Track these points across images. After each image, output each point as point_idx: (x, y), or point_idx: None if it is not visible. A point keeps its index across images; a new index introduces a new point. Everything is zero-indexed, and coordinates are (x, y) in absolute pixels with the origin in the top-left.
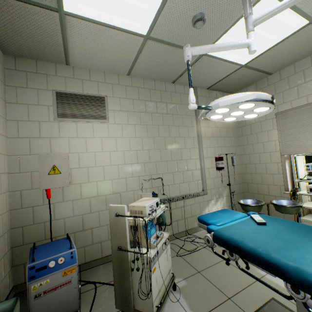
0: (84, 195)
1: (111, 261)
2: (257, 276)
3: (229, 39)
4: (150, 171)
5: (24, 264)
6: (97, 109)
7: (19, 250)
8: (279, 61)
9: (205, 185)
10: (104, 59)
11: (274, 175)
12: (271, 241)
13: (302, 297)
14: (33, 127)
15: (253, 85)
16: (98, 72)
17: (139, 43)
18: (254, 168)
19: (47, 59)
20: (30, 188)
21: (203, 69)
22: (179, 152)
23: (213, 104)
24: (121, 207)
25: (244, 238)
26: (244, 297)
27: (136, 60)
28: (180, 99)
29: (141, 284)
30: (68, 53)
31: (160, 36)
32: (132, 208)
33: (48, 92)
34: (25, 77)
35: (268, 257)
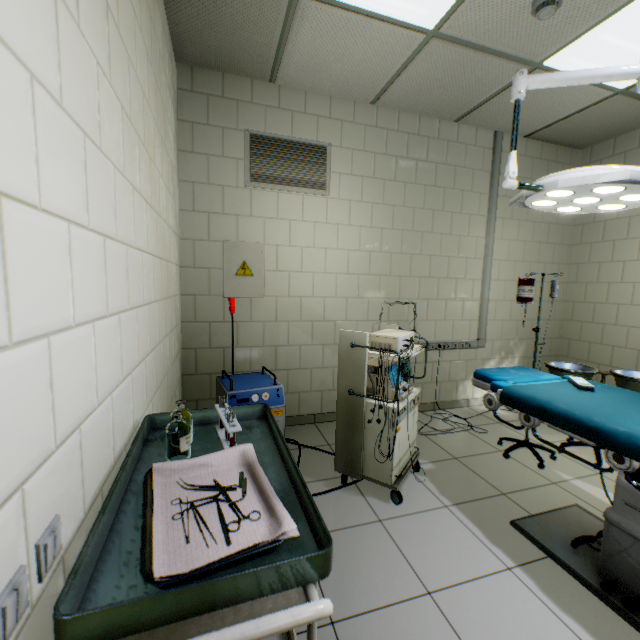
0: (280, 316)
1: (311, 424)
2: (556, 478)
3: (603, 38)
4: (388, 291)
5: (197, 401)
6: (312, 170)
7: (190, 381)
8: None
9: (484, 331)
10: (339, 74)
11: (631, 330)
12: (597, 407)
13: (626, 467)
14: (214, 196)
15: (633, 134)
16: (319, 98)
17: (413, 45)
18: (591, 312)
19: (241, 72)
20: (207, 294)
21: (528, 96)
22: (445, 263)
23: (546, 181)
24: (360, 334)
25: (553, 399)
26: (528, 497)
27: (396, 76)
28: (463, 158)
29: (380, 442)
30: (280, 61)
31: (459, 32)
32: (374, 340)
33: (239, 134)
34: (205, 105)
35: (588, 420)
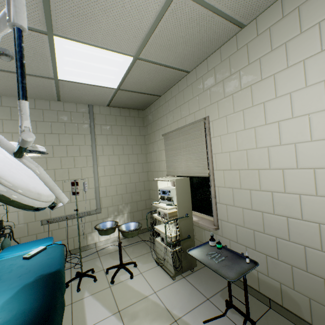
0: None
1: None
2: (78, 298)
3: (68, 69)
4: None
5: None
6: None
7: None
8: (151, 86)
9: (100, 204)
10: None
11: None
12: None
13: None
14: None
15: (153, 104)
16: None
17: None
18: (156, 185)
19: None
20: None
21: (77, 91)
22: (67, 172)
23: None
24: None
25: None
26: None
27: None
28: (70, 118)
29: None
30: None
31: None
32: None
33: None
34: None
35: None
